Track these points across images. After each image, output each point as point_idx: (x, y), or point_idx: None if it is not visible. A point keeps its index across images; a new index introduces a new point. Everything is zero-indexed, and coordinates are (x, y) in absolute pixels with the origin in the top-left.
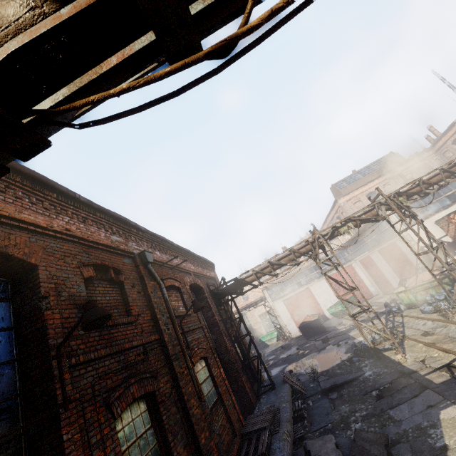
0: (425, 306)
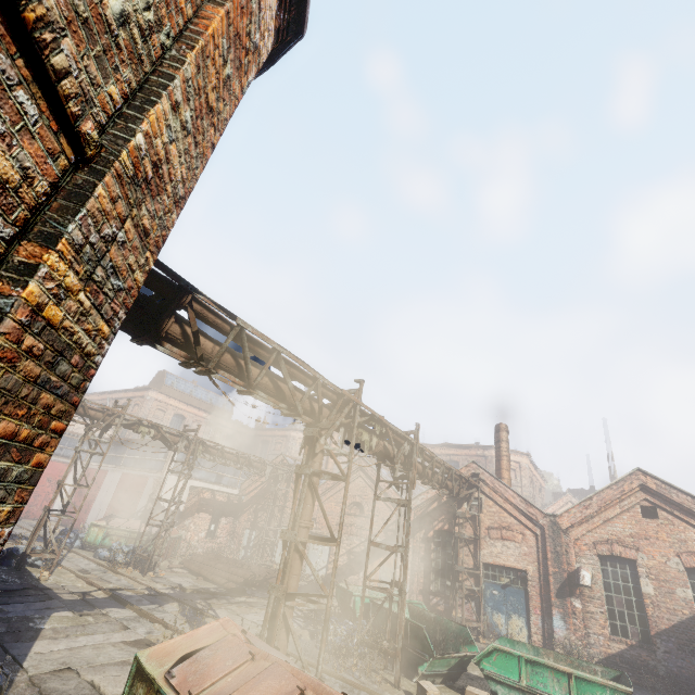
0: (105, 551)
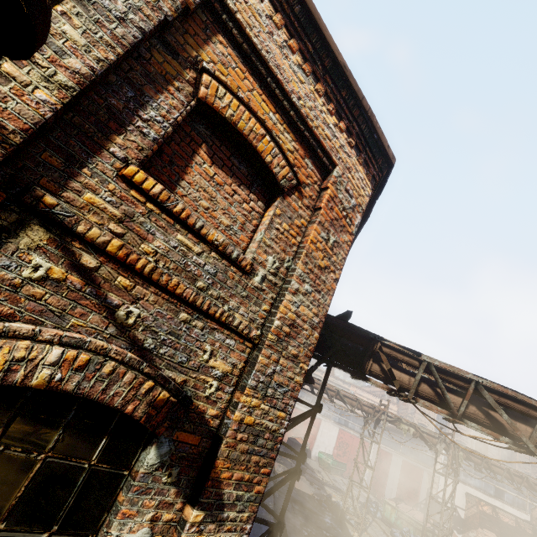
0: (397, 532)
